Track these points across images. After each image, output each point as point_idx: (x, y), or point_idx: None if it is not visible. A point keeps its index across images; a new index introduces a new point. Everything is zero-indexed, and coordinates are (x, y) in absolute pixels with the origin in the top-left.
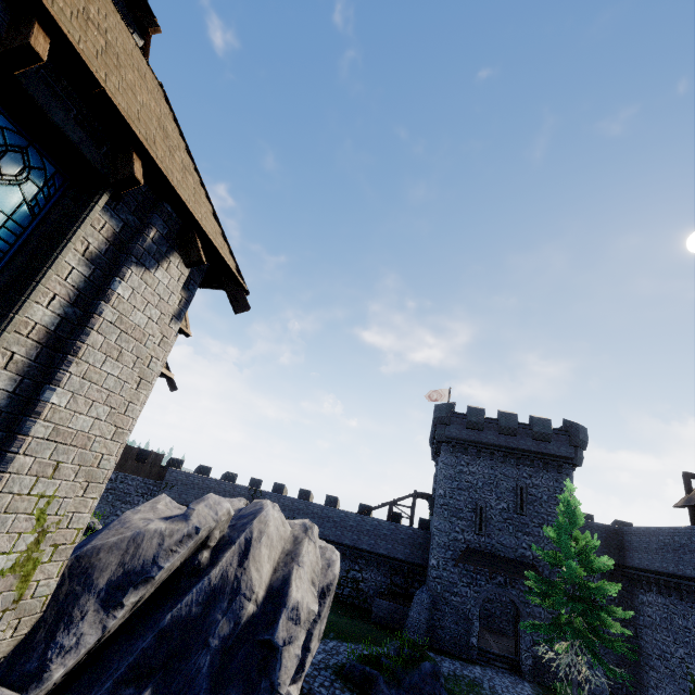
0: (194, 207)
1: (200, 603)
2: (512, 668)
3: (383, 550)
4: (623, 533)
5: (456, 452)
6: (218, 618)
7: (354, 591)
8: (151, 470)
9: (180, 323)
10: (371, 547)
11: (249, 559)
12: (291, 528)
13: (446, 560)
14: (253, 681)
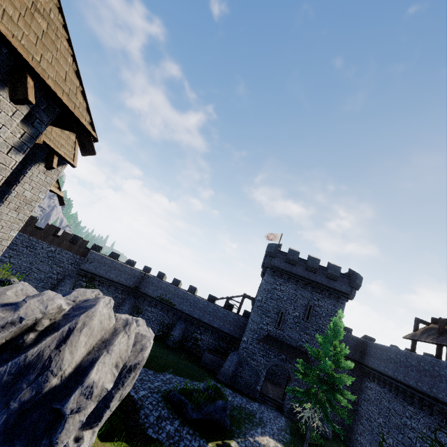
0: (33, 48)
1: (12, 373)
2: (277, 407)
3: (217, 325)
4: (367, 345)
5: (275, 275)
6: (24, 387)
7: (194, 345)
8: (79, 250)
9: (24, 154)
10: (210, 322)
11: (66, 344)
12: (116, 321)
13: (253, 339)
14: (37, 438)
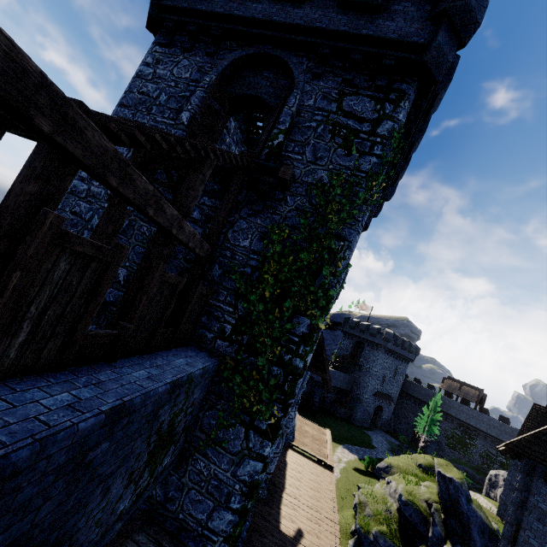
0: None
1: None
2: (375, 426)
3: (339, 386)
4: (406, 381)
5: (385, 353)
6: None
7: (323, 402)
8: None
9: None
10: (335, 385)
11: None
12: None
13: (370, 395)
14: None
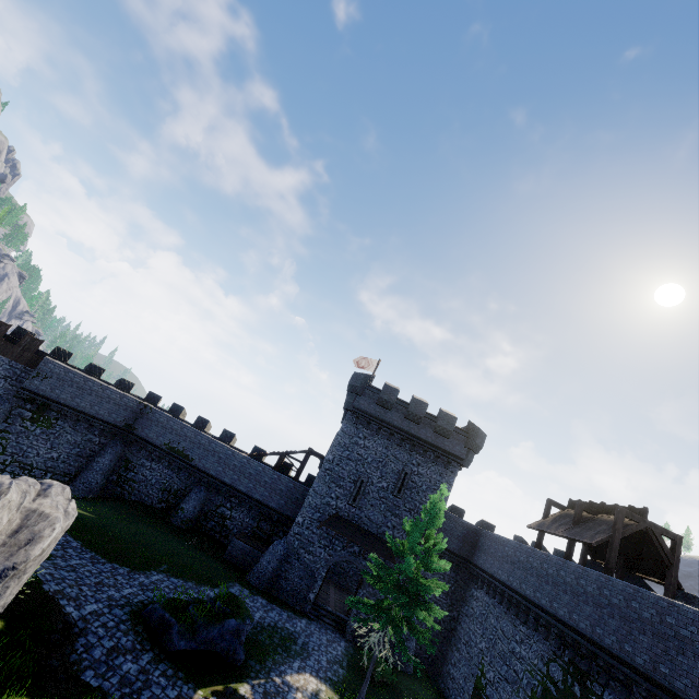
0: None
1: None
2: (337, 626)
3: (259, 495)
4: (481, 535)
5: (358, 423)
6: None
7: (219, 526)
8: (22, 354)
9: None
10: (248, 490)
11: None
12: None
13: (312, 521)
14: None
